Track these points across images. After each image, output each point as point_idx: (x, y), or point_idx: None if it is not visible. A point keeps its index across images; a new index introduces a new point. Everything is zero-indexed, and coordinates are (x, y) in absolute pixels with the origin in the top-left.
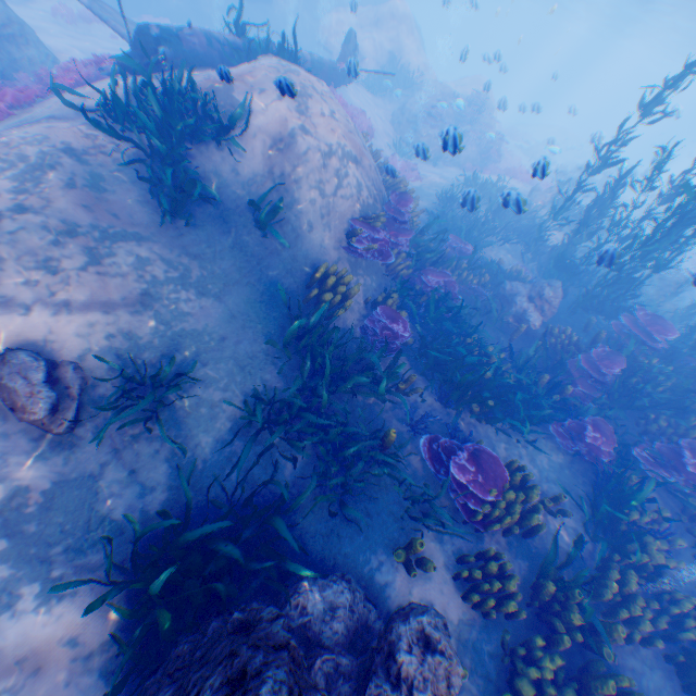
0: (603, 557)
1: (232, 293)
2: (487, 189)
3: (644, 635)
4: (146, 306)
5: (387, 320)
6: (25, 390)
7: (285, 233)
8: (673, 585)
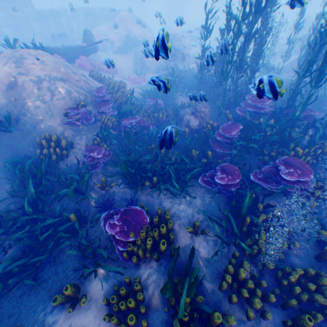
0: (232, 255)
1: None
2: (177, 72)
3: (261, 310)
4: None
5: (87, 152)
6: None
7: (27, 127)
8: (294, 260)
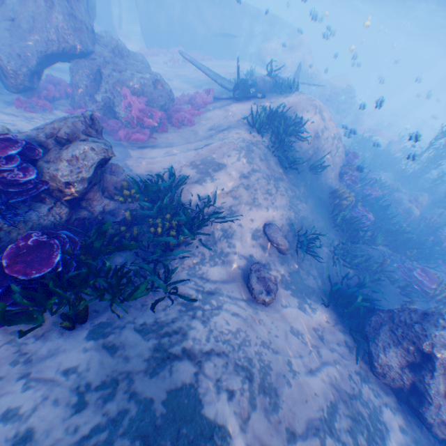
0: None
1: (308, 201)
2: (367, 142)
3: None
4: (290, 207)
5: (365, 212)
6: (280, 238)
7: (317, 173)
8: None
